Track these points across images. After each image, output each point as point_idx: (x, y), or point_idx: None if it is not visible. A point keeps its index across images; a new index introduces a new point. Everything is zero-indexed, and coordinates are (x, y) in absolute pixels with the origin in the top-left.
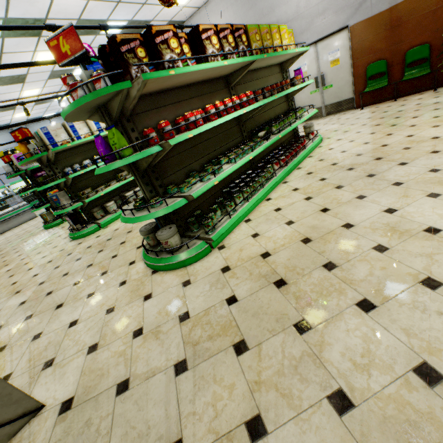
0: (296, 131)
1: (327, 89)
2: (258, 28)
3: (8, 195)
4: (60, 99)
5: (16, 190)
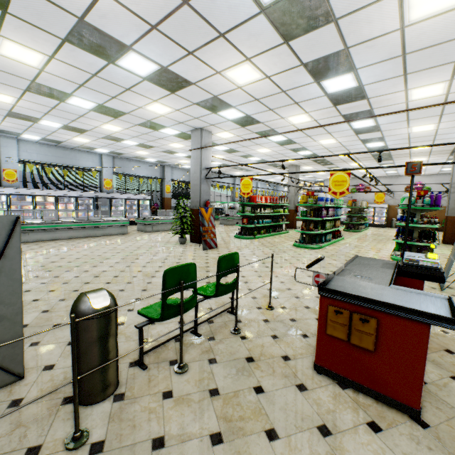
0: None
1: None
2: None
3: (224, 207)
4: None
5: (226, 206)
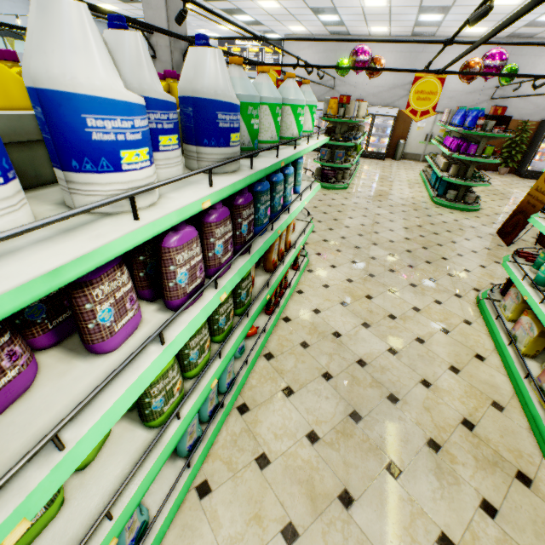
0: None
1: (430, 145)
2: None
3: None
4: (493, 130)
5: None
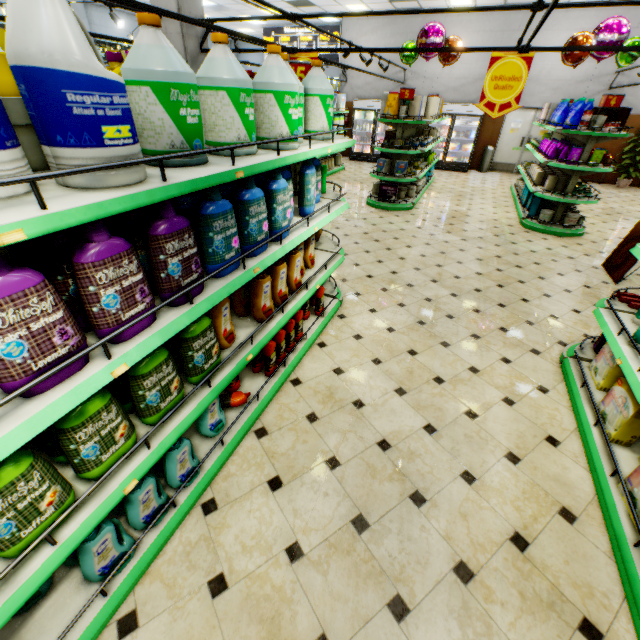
0: None
1: (527, 151)
2: None
3: None
4: (603, 127)
5: None
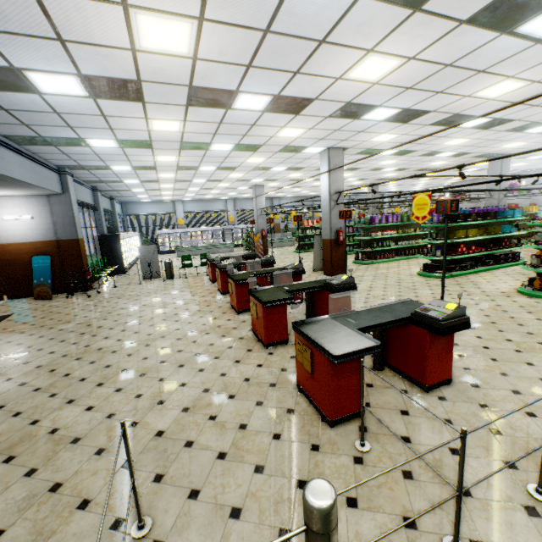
0: (529, 235)
1: None
2: (525, 207)
3: None
4: None
5: None
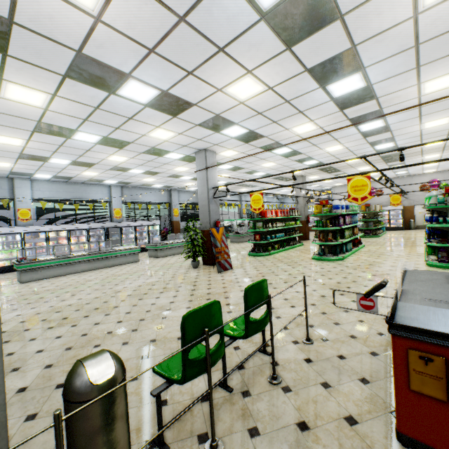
0: None
1: None
2: None
3: (232, 225)
4: None
5: (234, 224)
